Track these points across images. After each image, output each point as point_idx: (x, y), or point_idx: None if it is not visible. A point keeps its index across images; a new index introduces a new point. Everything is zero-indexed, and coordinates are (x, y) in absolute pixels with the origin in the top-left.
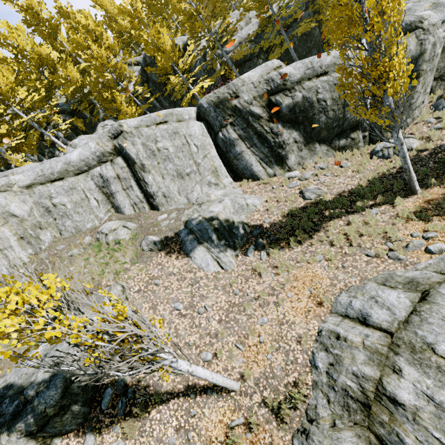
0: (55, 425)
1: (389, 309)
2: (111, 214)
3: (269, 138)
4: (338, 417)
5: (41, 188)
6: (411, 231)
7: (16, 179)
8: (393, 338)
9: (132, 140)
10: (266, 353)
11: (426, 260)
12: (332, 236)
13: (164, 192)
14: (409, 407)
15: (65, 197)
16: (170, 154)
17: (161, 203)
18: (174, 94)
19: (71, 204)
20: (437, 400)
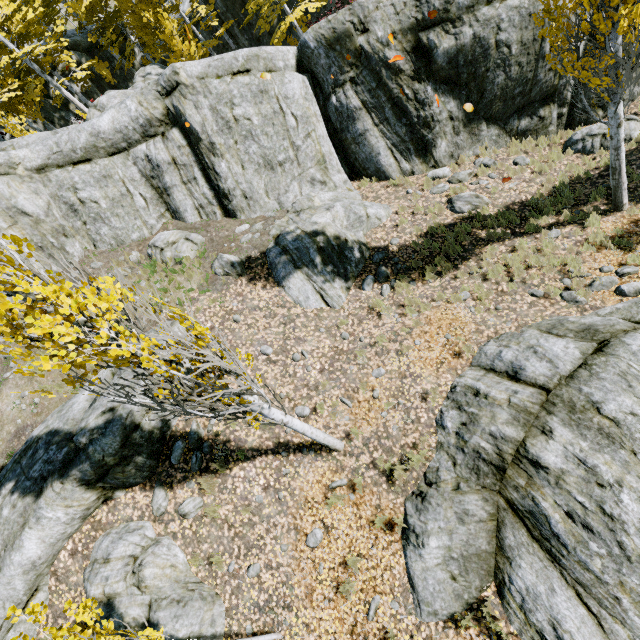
0: (116, 476)
1: (551, 362)
2: (166, 221)
3: (410, 110)
4: (464, 480)
5: (59, 173)
6: (602, 264)
7: (19, 155)
8: (550, 395)
9: (195, 100)
10: (381, 410)
11: (614, 304)
12: (486, 267)
13: (244, 190)
14: (553, 470)
15: (97, 190)
16: (254, 128)
17: (240, 207)
18: (258, 23)
19: (106, 201)
20: (590, 464)
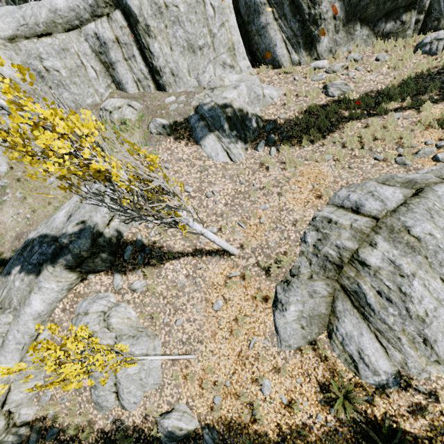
0: (89, 264)
1: (382, 201)
2: (112, 91)
3: (304, 7)
4: (316, 273)
5: (26, 43)
6: (427, 139)
7: None
8: (378, 222)
9: None
10: (264, 231)
11: (430, 167)
12: (345, 138)
13: (172, 68)
14: (373, 267)
15: (58, 61)
16: (181, 15)
17: (169, 82)
18: None
19: (65, 70)
20: (397, 264)
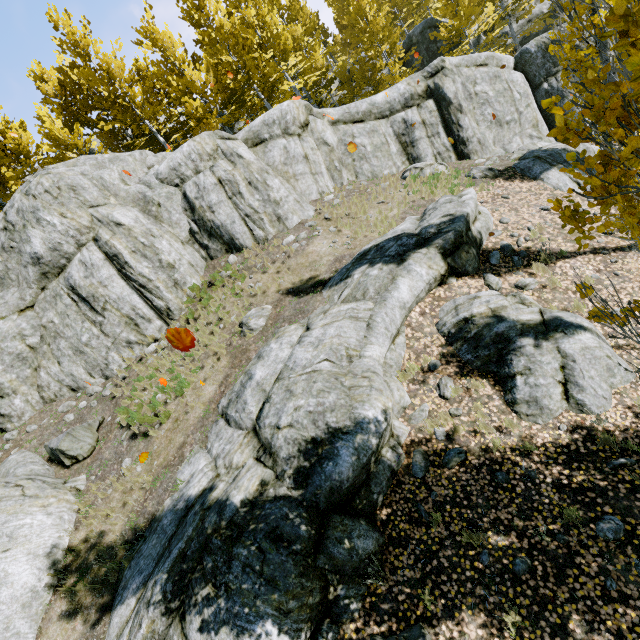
0: (462, 255)
1: None
2: (406, 166)
3: None
4: None
5: (344, 127)
6: None
7: (327, 111)
8: None
9: (452, 78)
10: None
11: None
12: None
13: (479, 138)
14: None
15: (366, 139)
16: (490, 98)
17: (474, 150)
18: None
19: (371, 147)
20: None
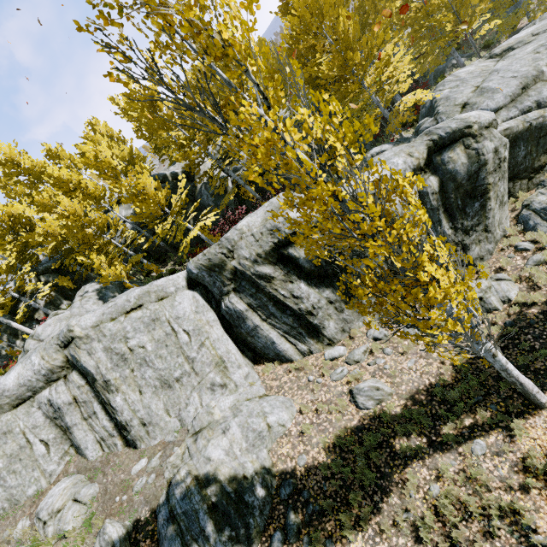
0: None
1: None
2: (69, 459)
3: (290, 305)
4: None
5: None
6: None
7: None
8: None
9: (88, 348)
10: None
11: None
12: (413, 511)
13: (142, 417)
14: None
15: None
16: (148, 355)
17: (139, 436)
18: (170, 239)
19: (3, 459)
20: None
